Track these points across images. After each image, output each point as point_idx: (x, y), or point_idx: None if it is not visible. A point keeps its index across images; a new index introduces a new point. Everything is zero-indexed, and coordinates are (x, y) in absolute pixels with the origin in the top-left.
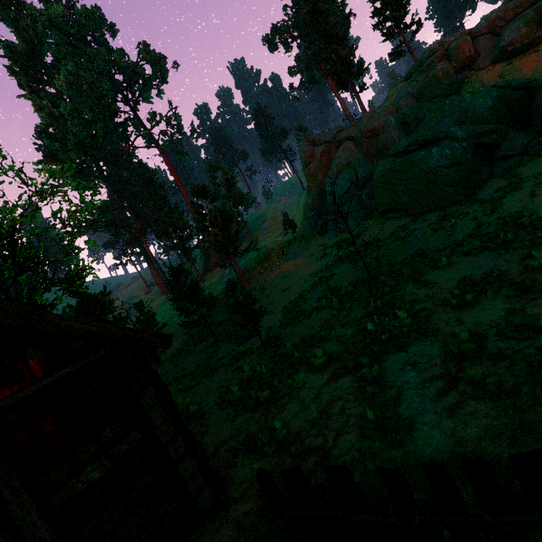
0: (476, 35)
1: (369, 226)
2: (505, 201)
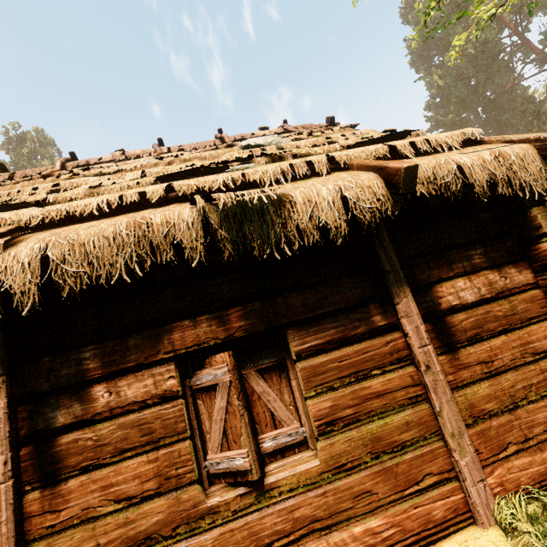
0: None
1: None
2: None
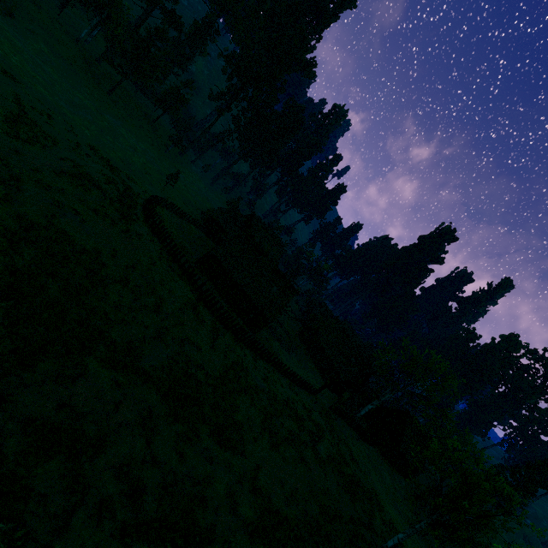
0: None
1: None
2: None
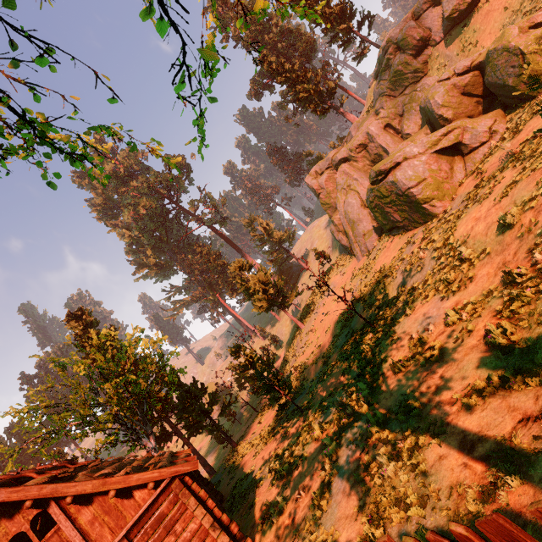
0: (420, 14)
1: (380, 248)
2: (457, 225)
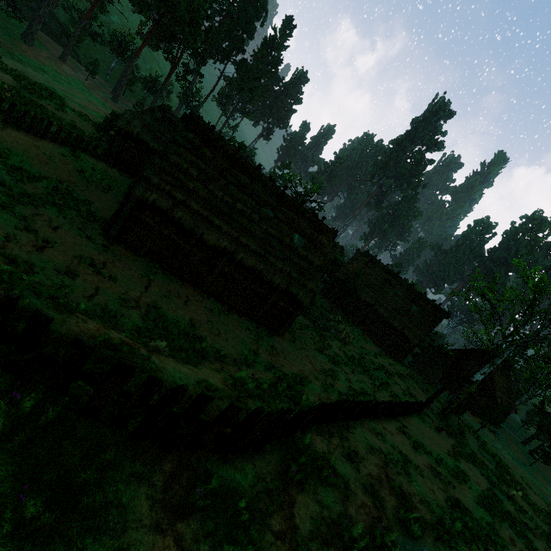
0: None
1: None
2: None
